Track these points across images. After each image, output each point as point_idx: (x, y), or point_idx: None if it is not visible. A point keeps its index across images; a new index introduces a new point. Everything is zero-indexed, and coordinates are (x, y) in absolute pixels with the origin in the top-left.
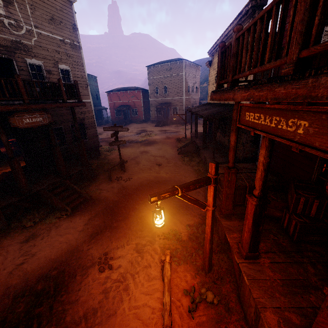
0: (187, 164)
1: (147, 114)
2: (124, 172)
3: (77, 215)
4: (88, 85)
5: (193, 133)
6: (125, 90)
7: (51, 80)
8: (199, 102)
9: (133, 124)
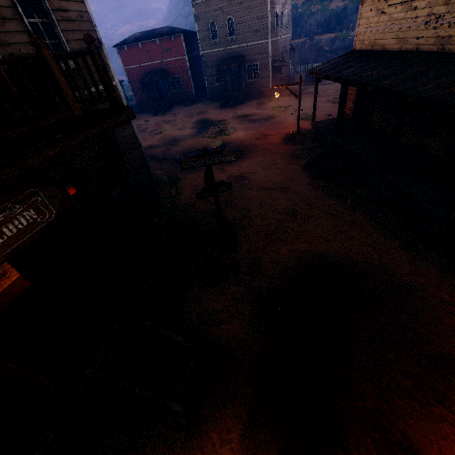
0: (353, 208)
1: (198, 84)
2: (234, 246)
3: (205, 424)
4: (100, 40)
5: (321, 123)
6: (150, 39)
7: (3, 41)
8: (290, 46)
9: (179, 109)
